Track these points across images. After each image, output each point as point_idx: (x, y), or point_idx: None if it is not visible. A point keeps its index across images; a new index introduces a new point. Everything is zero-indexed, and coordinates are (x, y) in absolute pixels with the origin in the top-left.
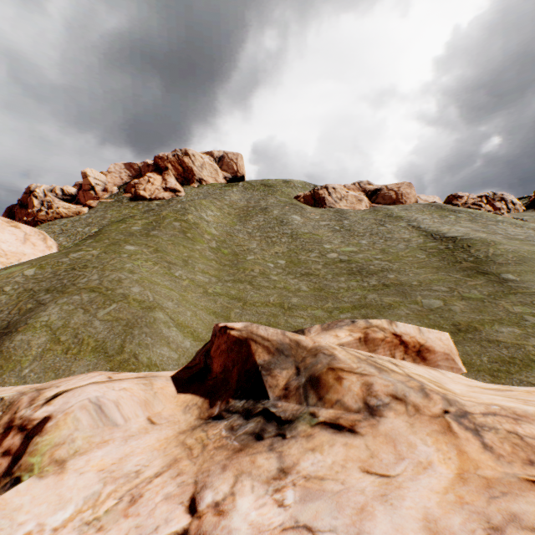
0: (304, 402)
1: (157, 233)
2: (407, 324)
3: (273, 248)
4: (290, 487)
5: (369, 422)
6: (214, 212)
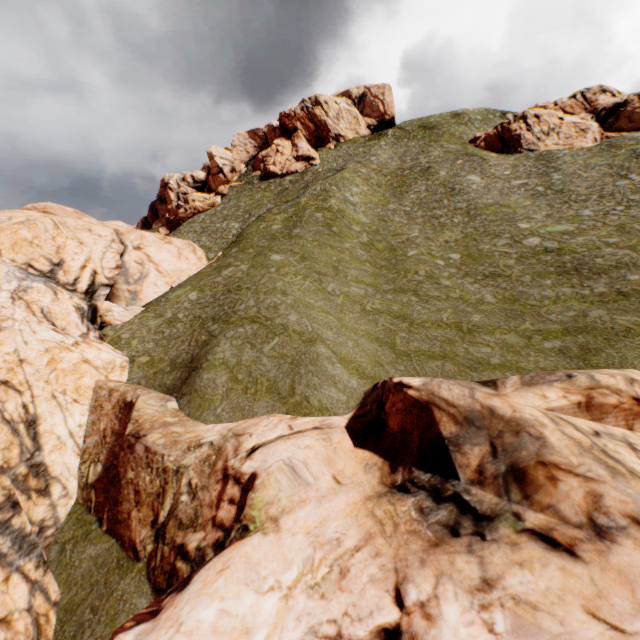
0: (504, 496)
1: (299, 232)
2: None
3: (442, 235)
4: (497, 608)
5: (594, 546)
6: (360, 188)
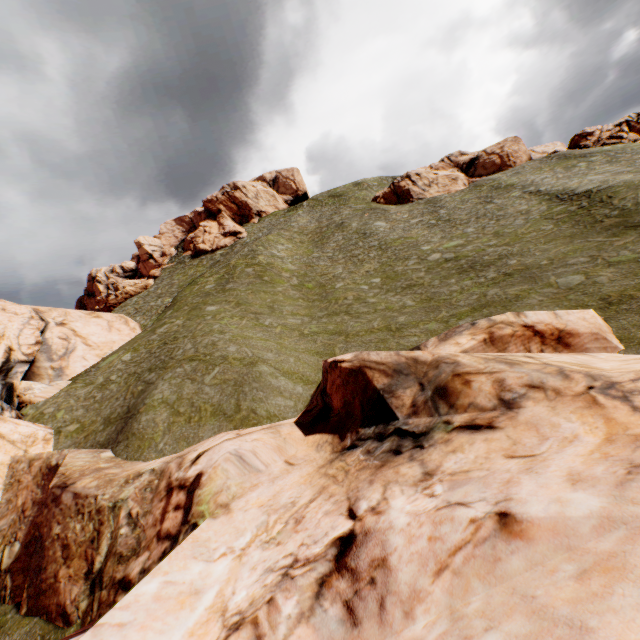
0: (435, 414)
1: (233, 286)
2: (538, 312)
3: (362, 268)
4: (437, 483)
5: (507, 416)
6: (285, 245)
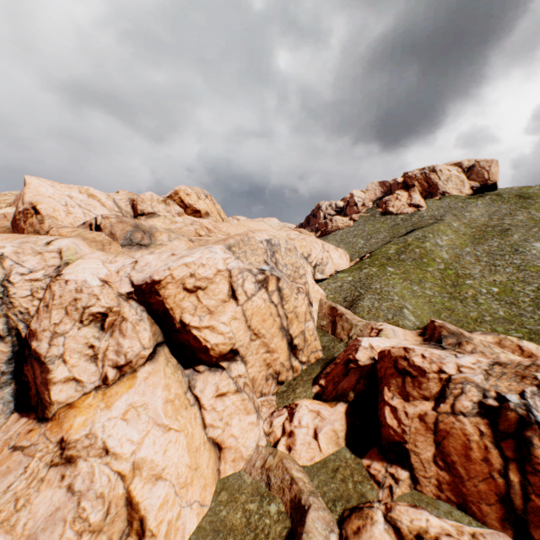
0: (453, 347)
1: (403, 258)
2: (529, 344)
3: (493, 277)
4: None
5: (468, 354)
6: (448, 236)
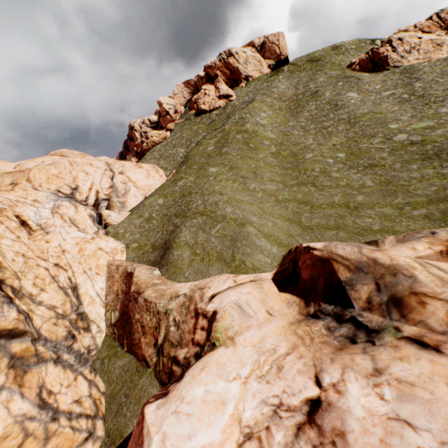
0: (387, 316)
1: (226, 150)
2: None
3: (330, 140)
4: (386, 386)
5: None
6: (266, 113)
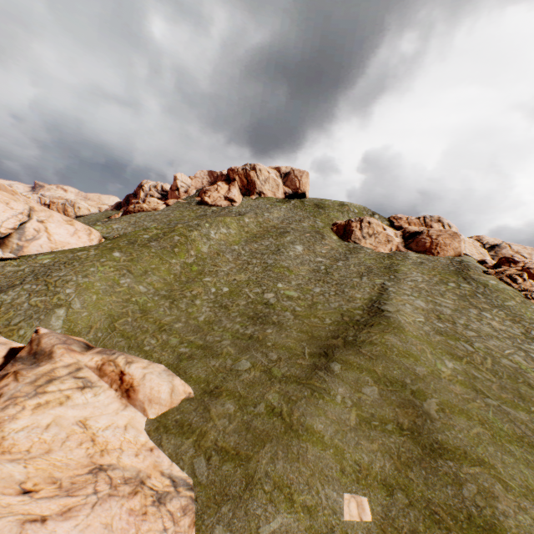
0: None
1: (154, 244)
2: (139, 369)
3: (238, 275)
4: None
5: None
6: (229, 230)
